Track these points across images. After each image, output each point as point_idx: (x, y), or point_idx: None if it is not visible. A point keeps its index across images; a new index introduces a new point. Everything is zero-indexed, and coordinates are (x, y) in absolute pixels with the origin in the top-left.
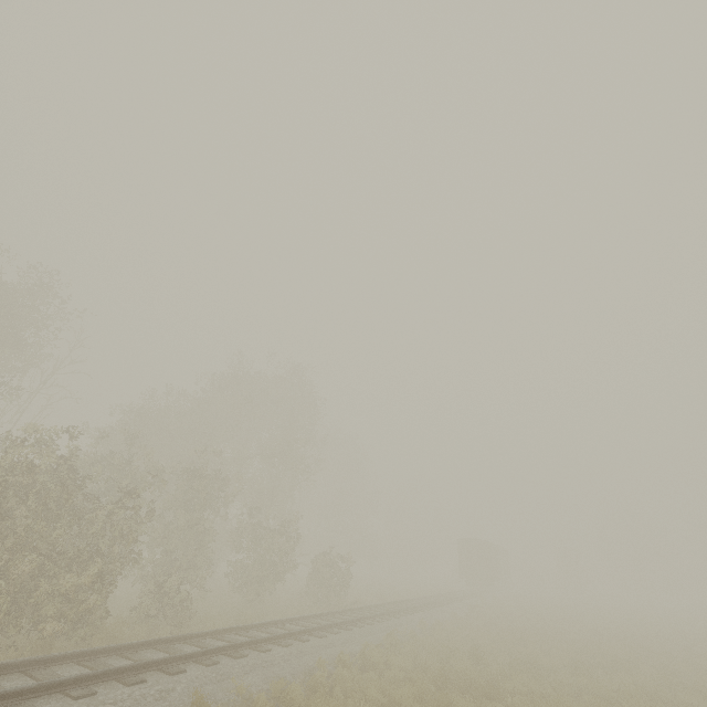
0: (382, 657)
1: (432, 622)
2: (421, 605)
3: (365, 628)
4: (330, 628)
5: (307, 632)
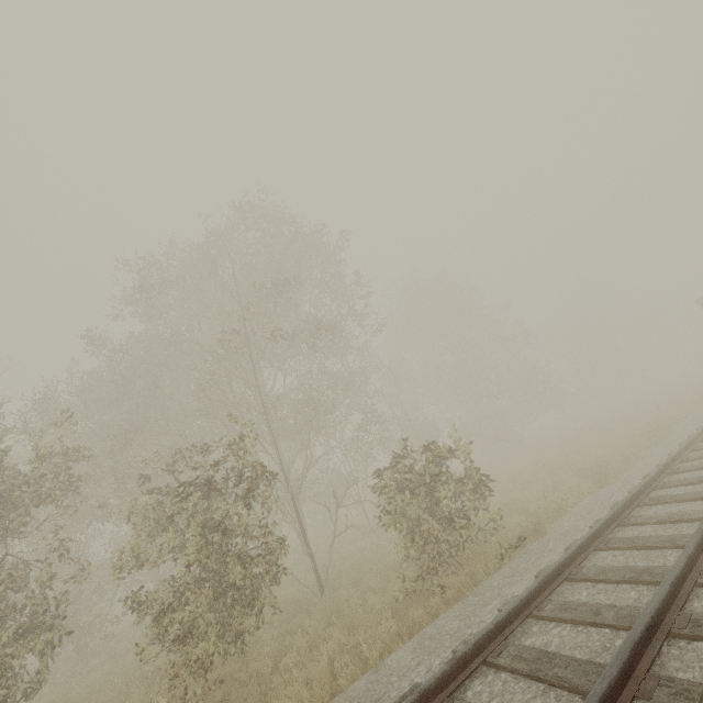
0: None
1: None
2: None
3: None
4: None
5: None
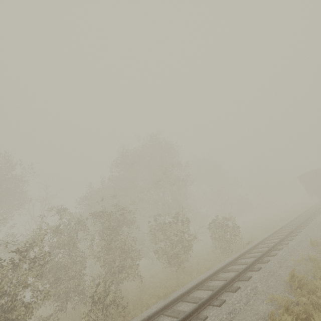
0: (300, 316)
1: (318, 235)
2: (299, 225)
3: (262, 269)
4: (229, 284)
5: (205, 304)
